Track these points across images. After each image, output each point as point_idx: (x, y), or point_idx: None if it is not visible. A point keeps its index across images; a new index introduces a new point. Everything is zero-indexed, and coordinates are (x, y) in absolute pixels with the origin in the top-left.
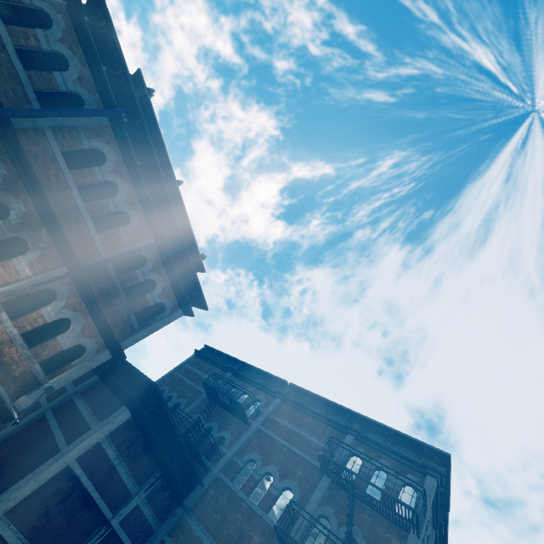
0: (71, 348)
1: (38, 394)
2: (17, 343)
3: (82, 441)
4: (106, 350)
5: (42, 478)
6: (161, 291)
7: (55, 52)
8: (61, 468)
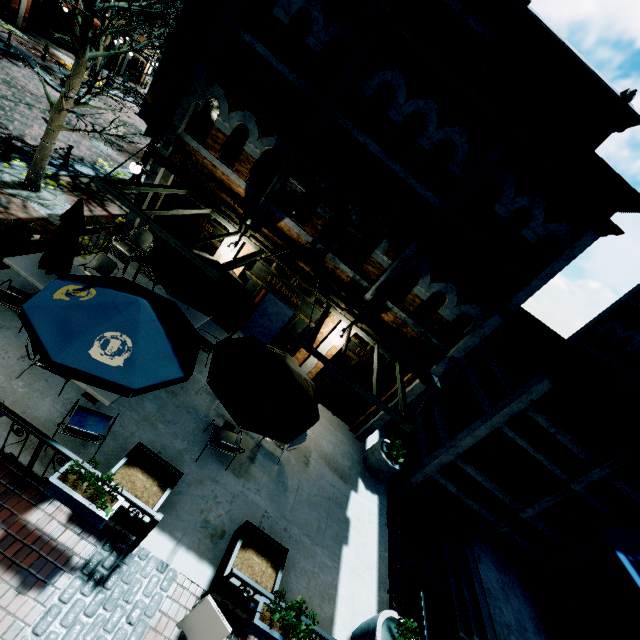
0: (457, 318)
1: (445, 364)
2: (409, 324)
3: (502, 408)
4: (493, 314)
5: (477, 436)
6: (543, 216)
7: (295, 14)
8: (491, 430)
